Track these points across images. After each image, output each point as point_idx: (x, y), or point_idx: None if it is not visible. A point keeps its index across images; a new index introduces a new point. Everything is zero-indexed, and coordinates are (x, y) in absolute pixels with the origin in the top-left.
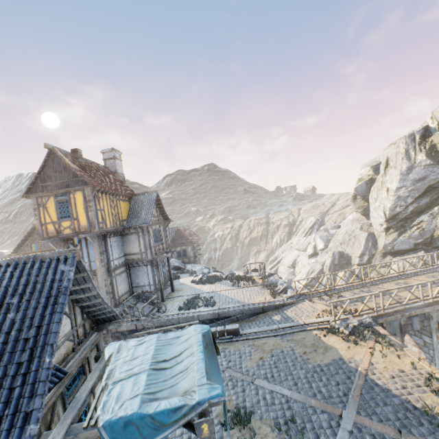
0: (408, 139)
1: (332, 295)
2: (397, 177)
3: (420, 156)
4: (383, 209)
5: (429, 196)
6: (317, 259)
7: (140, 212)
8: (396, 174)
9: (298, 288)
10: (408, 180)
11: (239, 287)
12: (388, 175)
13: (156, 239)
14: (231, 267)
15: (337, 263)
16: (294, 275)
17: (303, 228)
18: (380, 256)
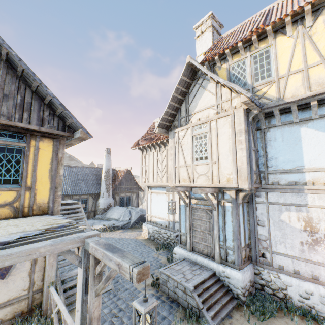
0: None
1: None
2: None
3: None
4: None
5: None
6: None
7: None
8: None
9: None
10: None
11: None
12: None
13: None
14: None
15: None
16: None
17: None
18: None
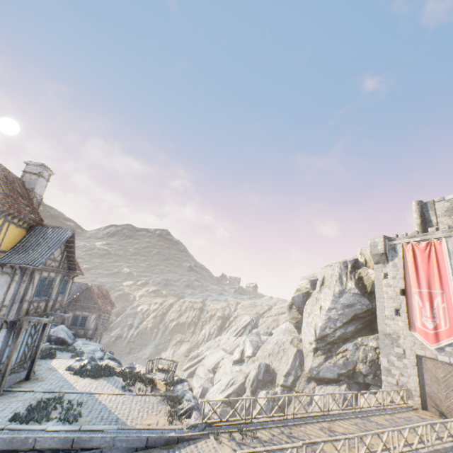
0: (342, 265)
1: (246, 433)
2: (330, 297)
3: (351, 284)
4: (315, 326)
5: (354, 324)
6: (242, 368)
7: (36, 248)
8: (330, 294)
9: (212, 403)
10: (339, 303)
11: (131, 393)
12: (323, 293)
13: (39, 291)
14: (142, 354)
15: (262, 378)
16: (212, 383)
17: (236, 325)
18: (305, 380)
